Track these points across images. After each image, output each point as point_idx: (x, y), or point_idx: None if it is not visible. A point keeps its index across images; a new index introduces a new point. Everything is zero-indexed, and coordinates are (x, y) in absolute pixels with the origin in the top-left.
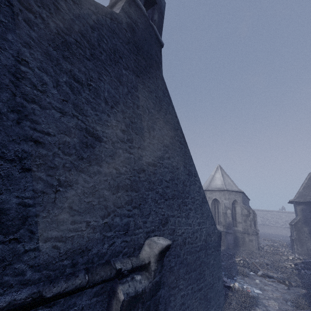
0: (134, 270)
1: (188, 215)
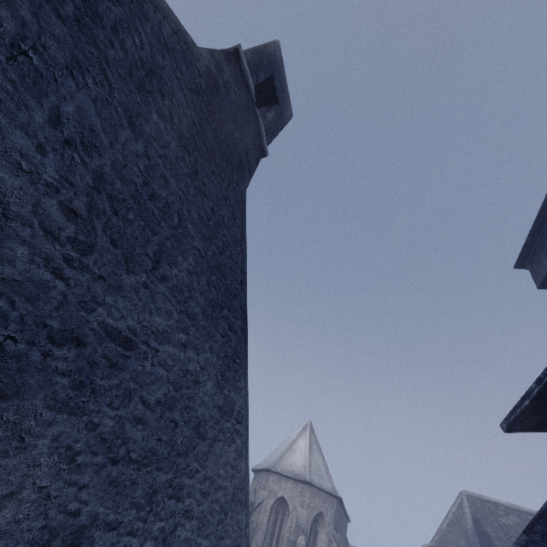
0: None
1: (173, 532)
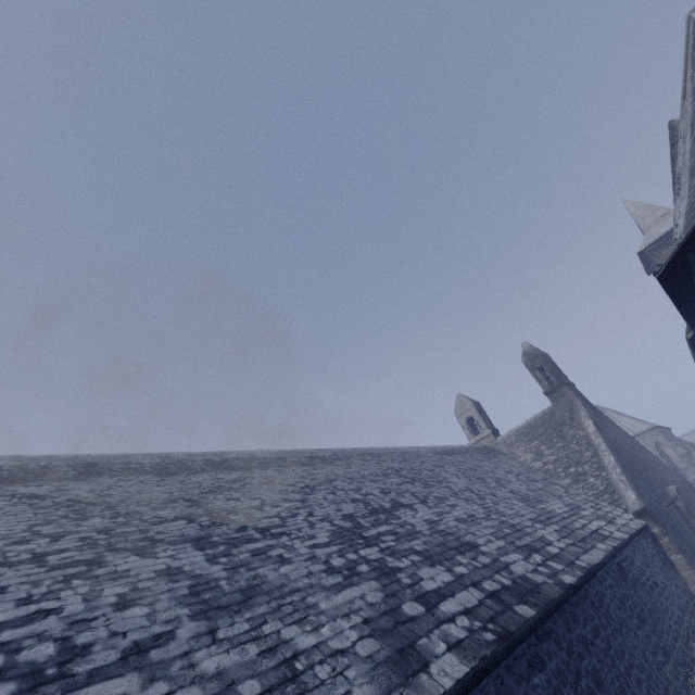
0: (674, 500)
1: (663, 473)
